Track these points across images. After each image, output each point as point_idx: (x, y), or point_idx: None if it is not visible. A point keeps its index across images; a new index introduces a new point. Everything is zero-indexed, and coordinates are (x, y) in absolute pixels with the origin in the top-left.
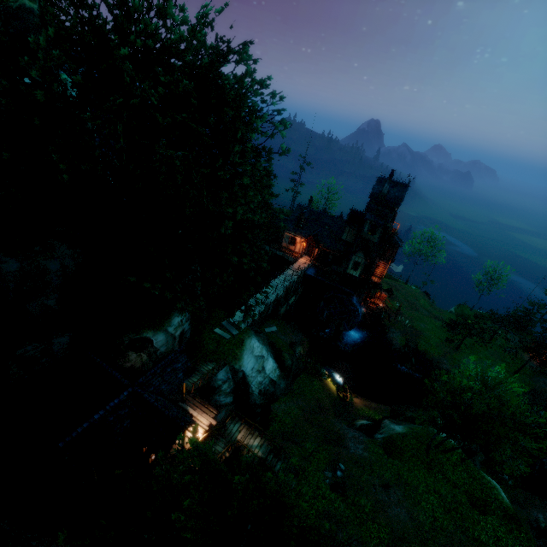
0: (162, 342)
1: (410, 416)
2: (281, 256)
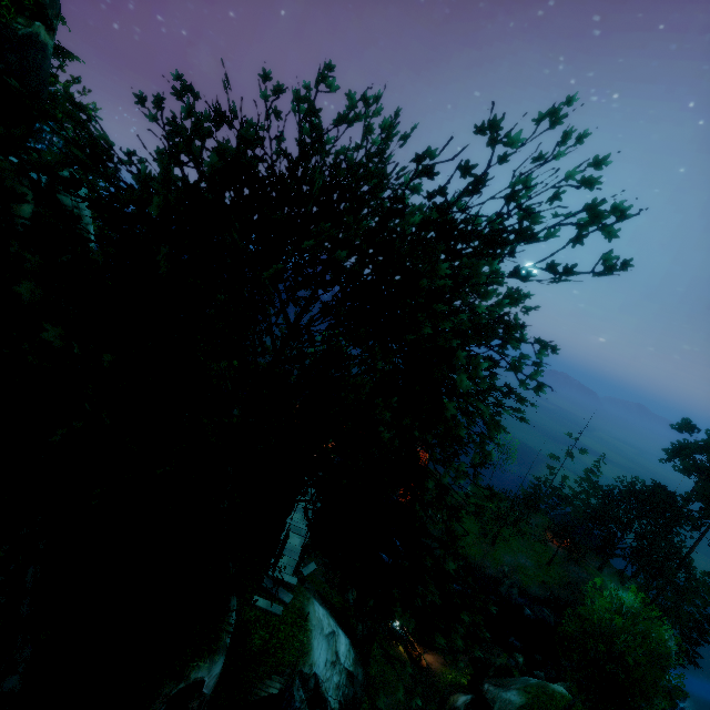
0: (216, 675)
1: (501, 665)
2: None
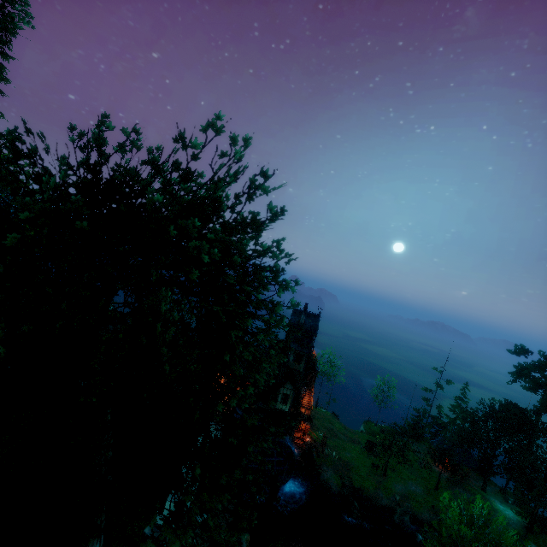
0: None
1: None
2: None
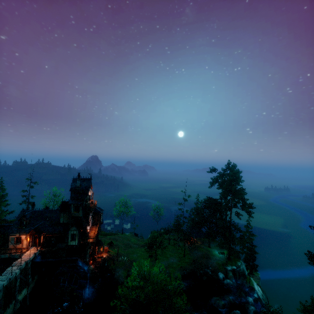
0: None
1: None
2: (8, 258)
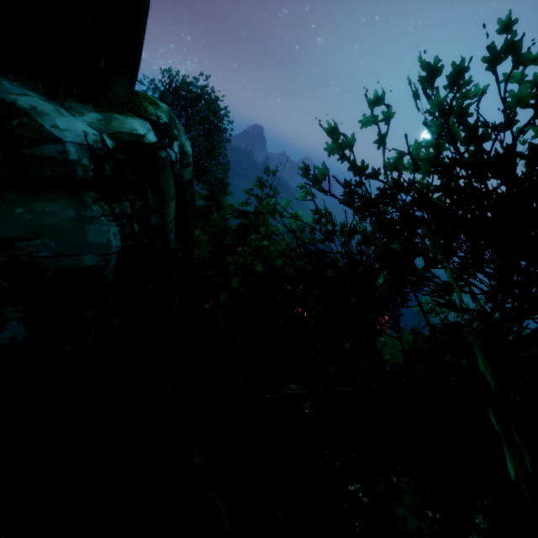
0: None
1: None
2: None
